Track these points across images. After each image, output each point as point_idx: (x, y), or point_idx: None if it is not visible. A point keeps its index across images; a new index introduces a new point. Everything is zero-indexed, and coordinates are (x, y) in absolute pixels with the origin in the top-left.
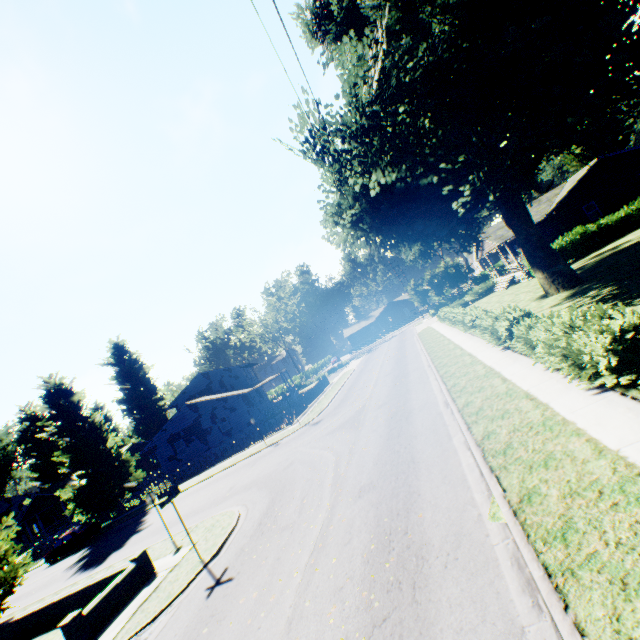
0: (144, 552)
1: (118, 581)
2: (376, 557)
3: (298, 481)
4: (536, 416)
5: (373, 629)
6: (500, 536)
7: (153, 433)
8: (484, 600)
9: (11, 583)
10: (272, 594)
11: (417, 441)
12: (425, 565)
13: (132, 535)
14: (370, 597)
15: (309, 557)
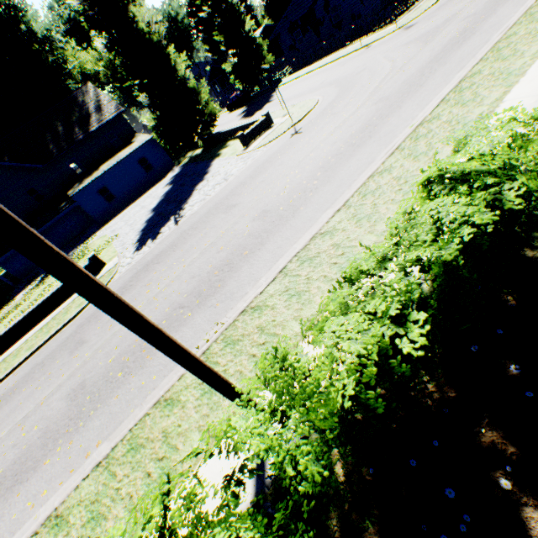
0: (267, 114)
1: (257, 125)
2: (355, 135)
3: (356, 87)
4: (519, 64)
5: (334, 156)
6: (403, 135)
7: (280, 16)
8: (372, 154)
9: (214, 117)
10: (312, 141)
11: (441, 69)
12: (368, 140)
13: (266, 104)
14: (341, 147)
15: (333, 130)
